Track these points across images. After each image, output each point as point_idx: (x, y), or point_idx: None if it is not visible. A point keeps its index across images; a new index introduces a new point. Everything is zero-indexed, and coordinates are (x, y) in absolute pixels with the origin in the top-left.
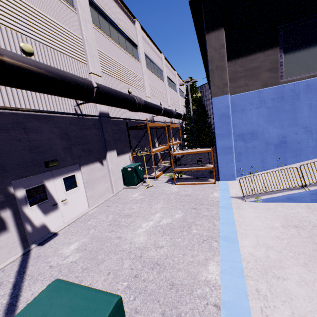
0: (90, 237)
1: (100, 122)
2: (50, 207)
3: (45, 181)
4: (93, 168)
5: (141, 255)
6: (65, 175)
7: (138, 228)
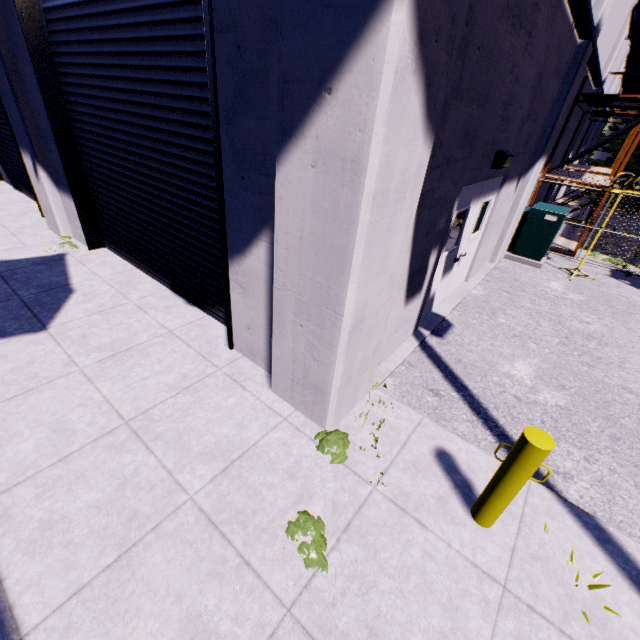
0: (545, 360)
1: (579, 60)
2: (450, 263)
3: (471, 202)
4: (508, 192)
5: None
6: (486, 196)
7: None
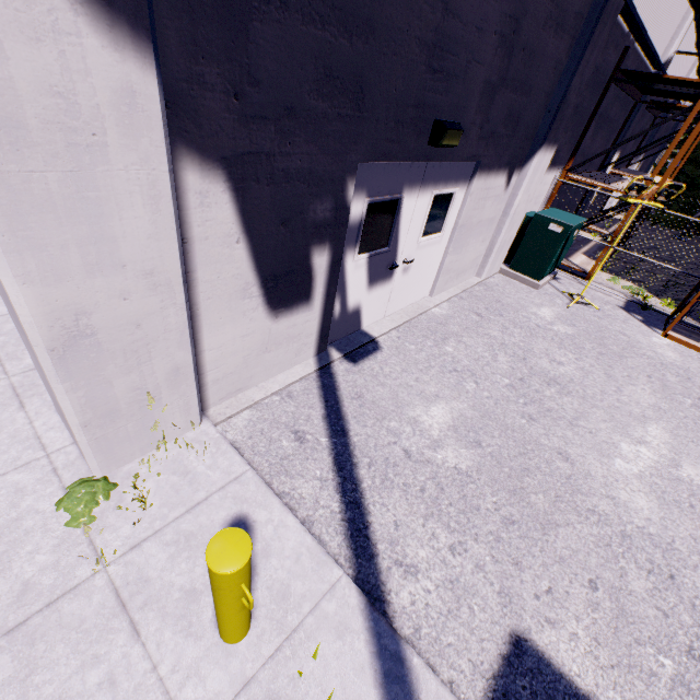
0: (475, 406)
1: (598, 12)
2: (383, 269)
3: (405, 190)
4: (490, 187)
5: (674, 575)
6: (441, 186)
7: (610, 450)
